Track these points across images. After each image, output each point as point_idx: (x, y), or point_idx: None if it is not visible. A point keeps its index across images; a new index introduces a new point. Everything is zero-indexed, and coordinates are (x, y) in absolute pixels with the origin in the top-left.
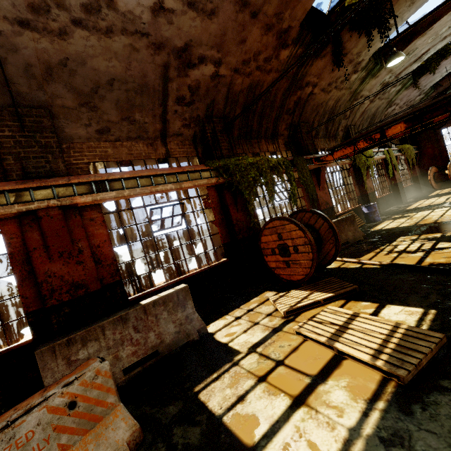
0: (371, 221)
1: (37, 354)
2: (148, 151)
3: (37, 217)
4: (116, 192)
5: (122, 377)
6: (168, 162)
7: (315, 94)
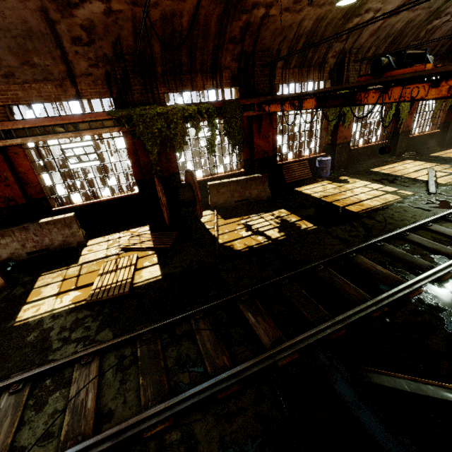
0: (318, 176)
1: None
2: (57, 92)
3: None
4: (21, 139)
5: (26, 256)
6: (80, 104)
7: (274, 15)
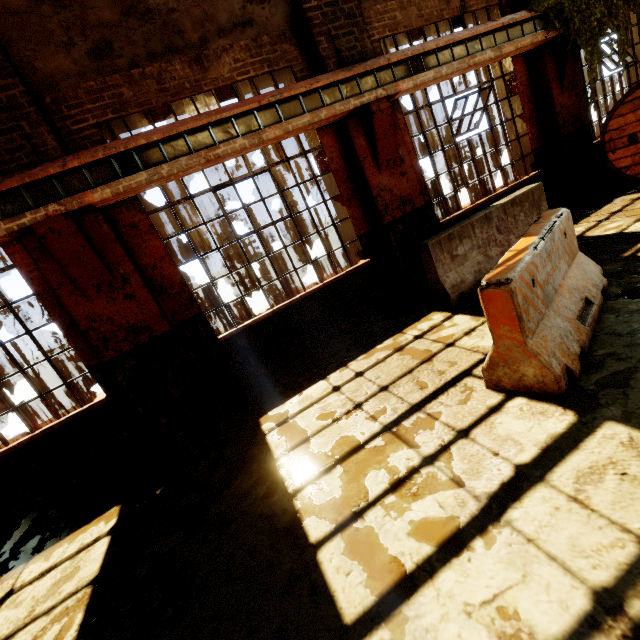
0: None
1: (429, 246)
2: (439, 6)
3: (371, 113)
4: (434, 70)
5: None
6: (464, 22)
7: None
